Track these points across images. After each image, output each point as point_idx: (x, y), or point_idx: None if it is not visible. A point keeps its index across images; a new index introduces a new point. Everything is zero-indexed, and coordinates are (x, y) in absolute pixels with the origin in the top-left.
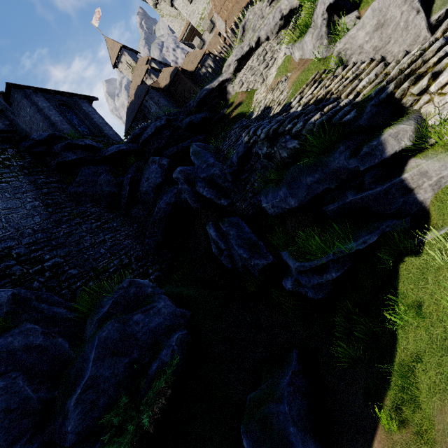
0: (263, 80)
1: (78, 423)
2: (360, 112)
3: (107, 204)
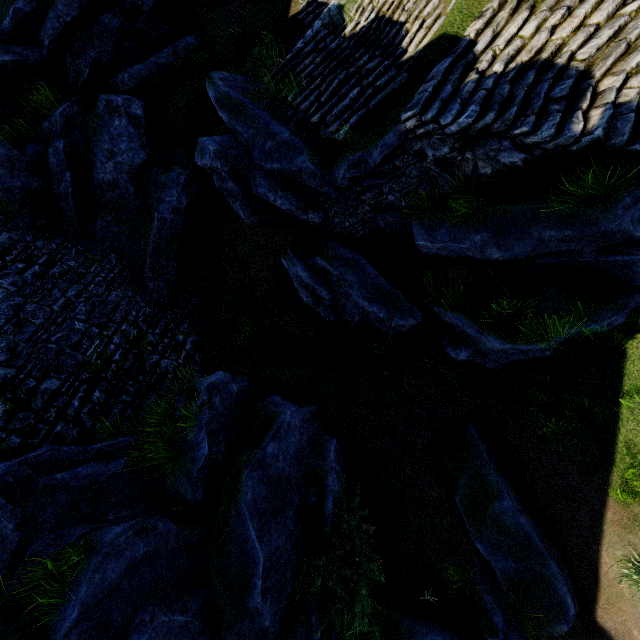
0: None
1: (275, 612)
2: None
3: (31, 220)
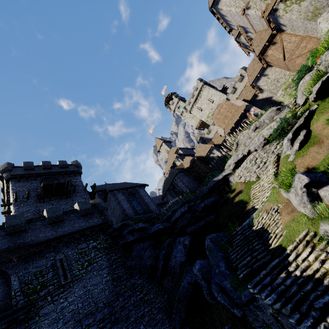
0: (257, 176)
1: None
2: None
3: (148, 275)
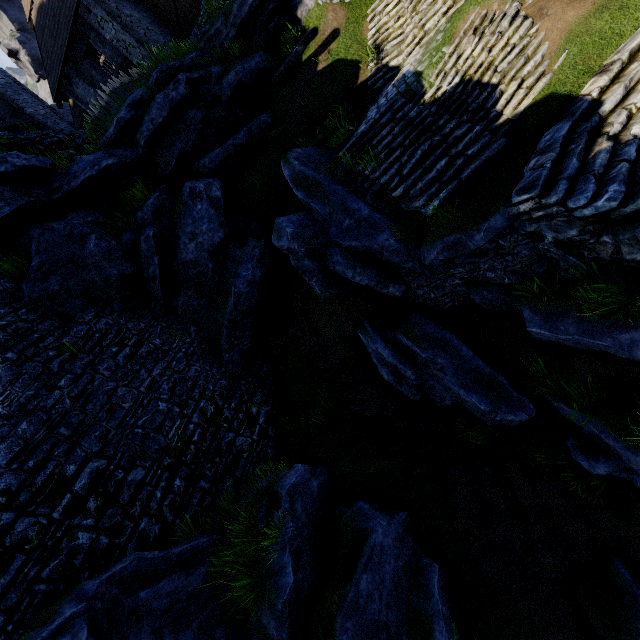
0: None
1: None
2: None
3: (124, 303)
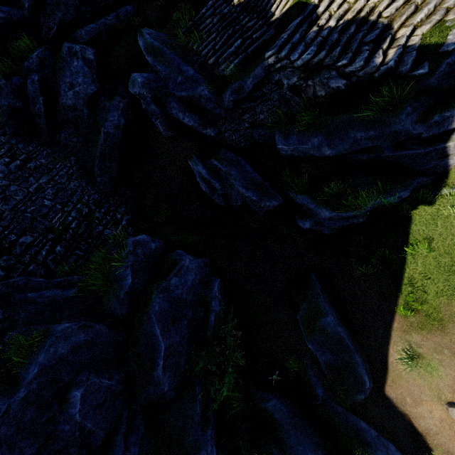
0: None
1: (171, 382)
2: (433, 68)
3: (14, 129)
